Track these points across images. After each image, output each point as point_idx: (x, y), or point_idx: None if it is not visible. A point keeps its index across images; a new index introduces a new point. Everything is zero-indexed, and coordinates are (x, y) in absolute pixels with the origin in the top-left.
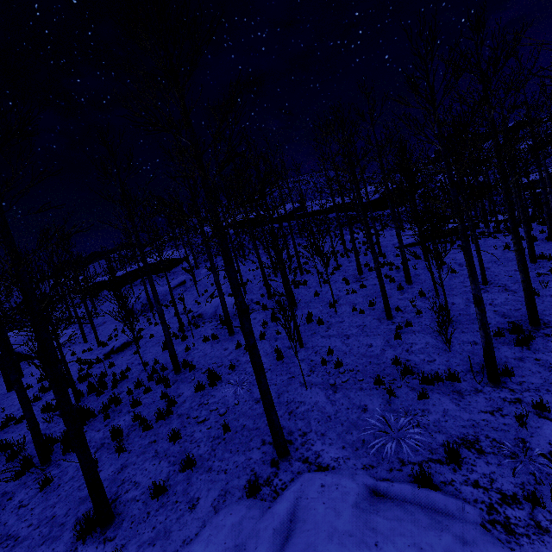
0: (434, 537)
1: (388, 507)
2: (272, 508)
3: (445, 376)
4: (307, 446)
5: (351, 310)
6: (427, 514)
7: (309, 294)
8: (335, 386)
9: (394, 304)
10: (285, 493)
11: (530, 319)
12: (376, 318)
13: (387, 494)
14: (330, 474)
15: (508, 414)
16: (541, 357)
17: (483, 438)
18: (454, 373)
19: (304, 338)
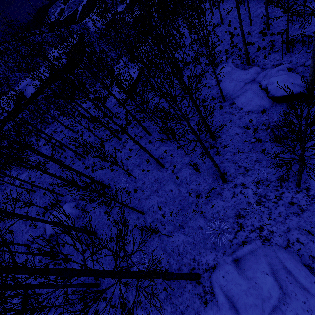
0: (262, 264)
1: (243, 263)
2: (218, 301)
3: (211, 190)
4: (200, 264)
5: (141, 172)
6: (252, 255)
7: (106, 172)
8: (181, 225)
9: (156, 154)
10: (216, 291)
11: (213, 139)
12: (158, 170)
13: (238, 258)
14: (220, 269)
15: (237, 193)
16: (226, 157)
17: (240, 210)
18: (213, 187)
19: (138, 206)
